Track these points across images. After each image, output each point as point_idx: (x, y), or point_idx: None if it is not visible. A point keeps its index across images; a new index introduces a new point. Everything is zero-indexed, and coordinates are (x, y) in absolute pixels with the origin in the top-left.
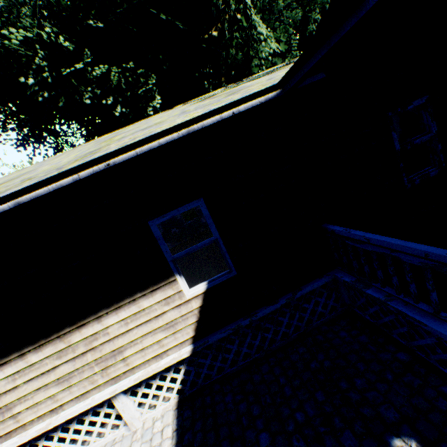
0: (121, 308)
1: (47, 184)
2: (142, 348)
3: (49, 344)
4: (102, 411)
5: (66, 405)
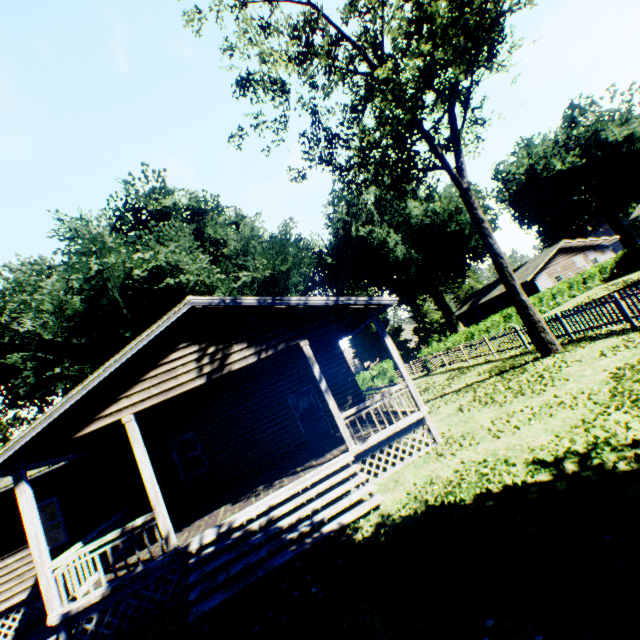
0: None
1: None
2: (0, 592)
3: None
4: None
5: None
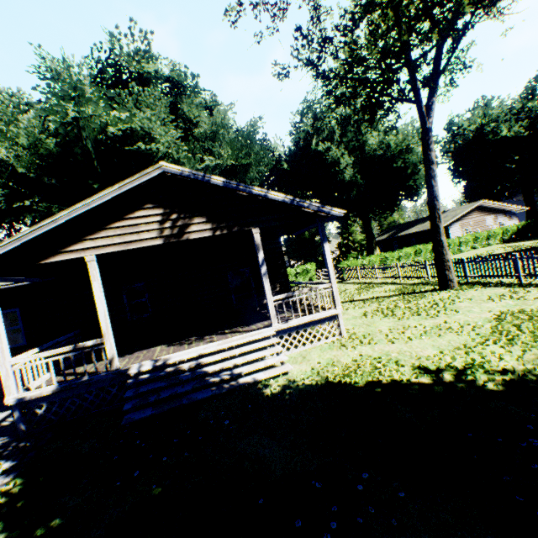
0: None
1: None
2: None
3: None
4: None
5: None
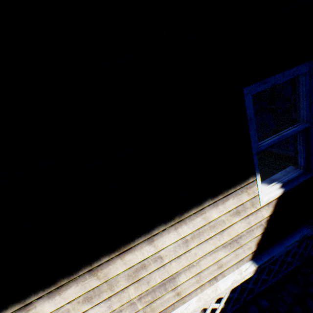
0: (183, 222)
1: None
2: (198, 271)
3: (72, 284)
4: None
5: None
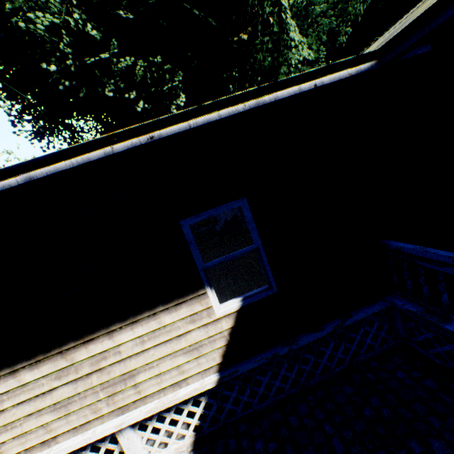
0: (138, 322)
1: (70, 156)
2: (158, 373)
3: (47, 361)
4: (102, 447)
5: (60, 437)
